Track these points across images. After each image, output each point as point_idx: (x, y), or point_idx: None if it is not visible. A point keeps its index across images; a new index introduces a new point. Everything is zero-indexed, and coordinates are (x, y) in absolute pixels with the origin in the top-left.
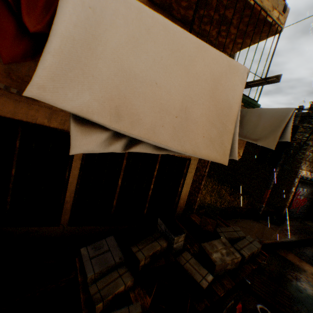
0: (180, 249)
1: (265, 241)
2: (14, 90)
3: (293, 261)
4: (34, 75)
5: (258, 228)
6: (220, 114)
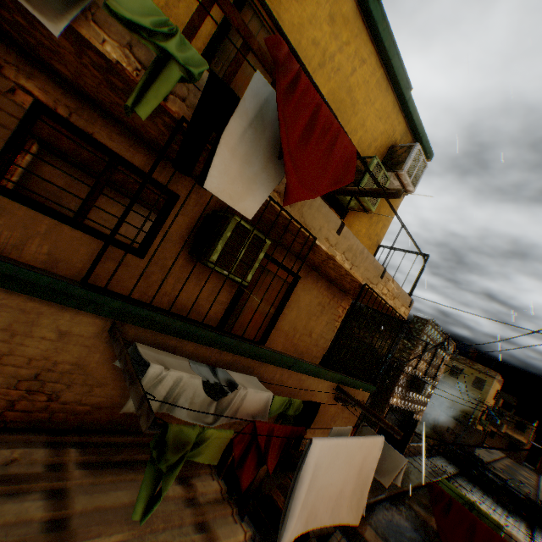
0: None
1: None
2: (225, 488)
3: (369, 537)
4: (286, 534)
5: None
6: (361, 483)
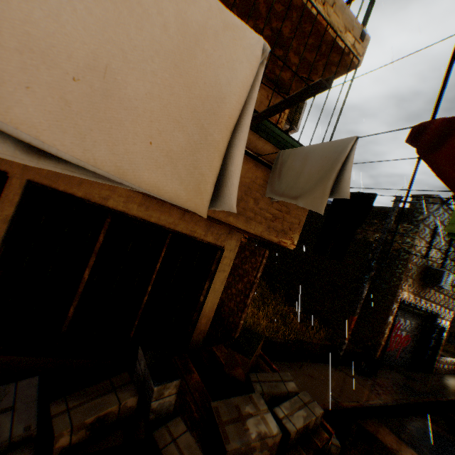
0: (168, 412)
1: (345, 402)
2: None
3: (387, 441)
4: None
5: (337, 379)
6: (197, 108)
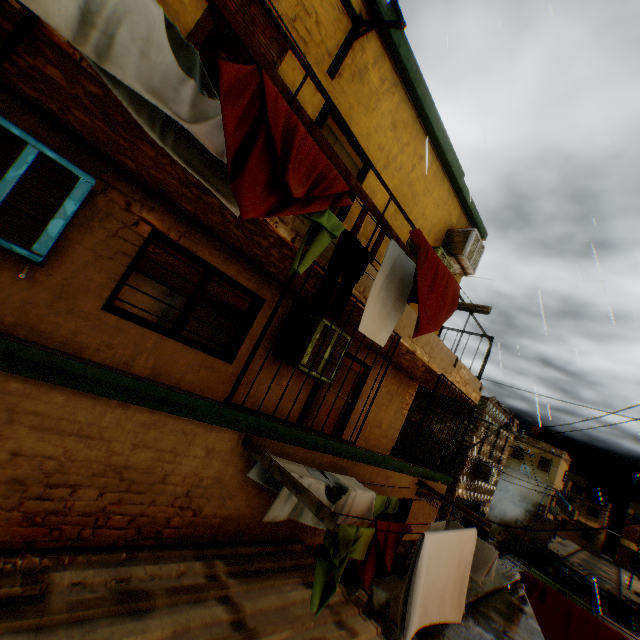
0: None
1: None
2: (345, 590)
3: None
4: (411, 627)
5: None
6: (460, 577)
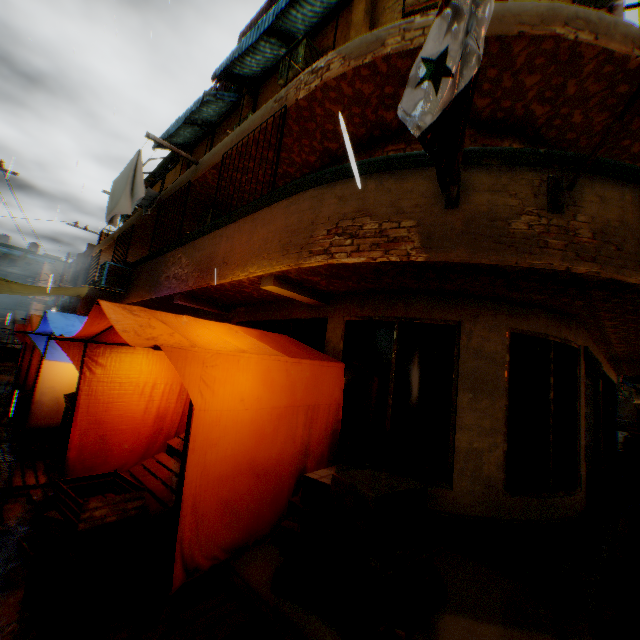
0: None
1: None
2: None
3: None
4: None
5: None
6: None
